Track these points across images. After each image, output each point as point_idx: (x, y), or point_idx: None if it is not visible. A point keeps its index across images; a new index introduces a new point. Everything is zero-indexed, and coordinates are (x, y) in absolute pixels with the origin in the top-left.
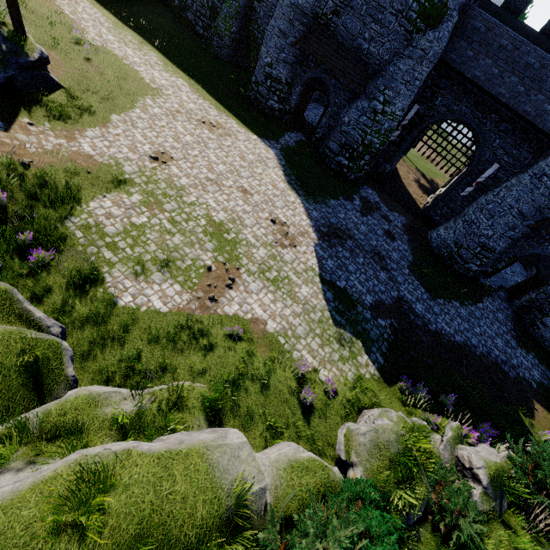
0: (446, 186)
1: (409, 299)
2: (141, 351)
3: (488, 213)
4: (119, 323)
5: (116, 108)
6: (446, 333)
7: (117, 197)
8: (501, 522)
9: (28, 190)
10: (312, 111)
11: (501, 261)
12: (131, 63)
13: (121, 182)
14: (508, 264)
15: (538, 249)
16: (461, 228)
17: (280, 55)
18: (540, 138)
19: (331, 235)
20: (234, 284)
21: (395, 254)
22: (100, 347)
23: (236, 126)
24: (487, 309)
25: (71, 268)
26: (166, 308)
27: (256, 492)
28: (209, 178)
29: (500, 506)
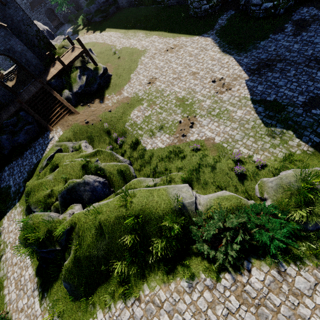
0: None
1: None
2: (157, 164)
3: None
4: (148, 156)
5: (131, 71)
6: None
7: (138, 108)
8: None
9: (113, 119)
10: None
11: None
12: (133, 46)
13: (139, 101)
14: None
15: None
16: None
17: None
18: None
19: (260, 68)
20: (193, 125)
21: None
22: (143, 166)
23: (185, 39)
24: None
25: (130, 141)
26: (164, 145)
27: (188, 203)
28: (174, 78)
29: None
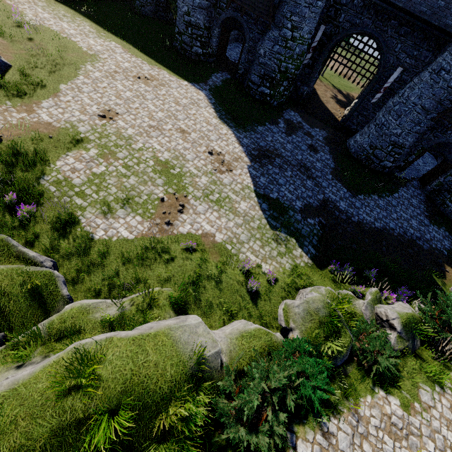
0: (359, 97)
1: (333, 199)
2: (118, 270)
3: (395, 114)
4: (97, 252)
5: (63, 79)
6: (367, 222)
7: (77, 154)
8: (414, 355)
9: (5, 160)
10: (233, 50)
11: (411, 155)
12: (68, 35)
13: (79, 141)
14: (418, 156)
15: (442, 138)
16: (373, 131)
17: (195, 2)
18: (438, 35)
19: (261, 157)
20: (184, 209)
21: (319, 164)
22: (86, 272)
23: (168, 76)
24: (402, 198)
25: (52, 216)
26: (132, 235)
27: (212, 355)
28: (151, 125)
29: (413, 344)
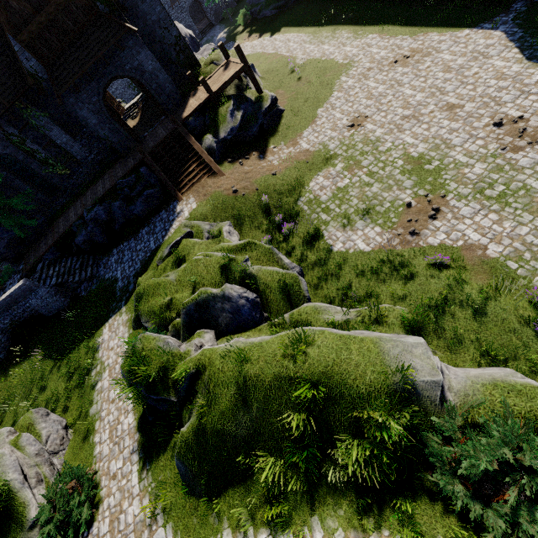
0: None
1: None
2: (351, 282)
3: None
4: (334, 264)
5: (320, 103)
6: None
7: (326, 172)
8: None
9: (277, 190)
10: None
11: None
12: (327, 56)
13: (328, 159)
14: None
15: None
16: None
17: None
18: None
19: None
20: (438, 214)
21: None
22: (324, 280)
23: (437, 37)
24: None
25: (304, 232)
26: (368, 248)
27: (427, 382)
28: (404, 116)
29: None
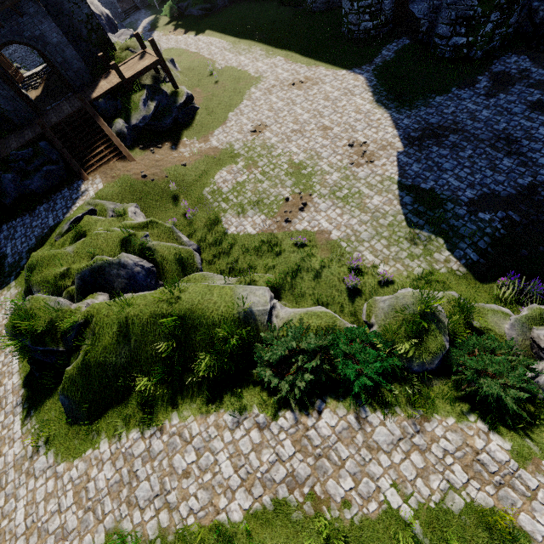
0: None
1: None
2: (238, 258)
3: None
4: (227, 244)
5: (231, 107)
6: None
7: (229, 168)
8: None
9: (186, 179)
10: None
11: None
12: (243, 67)
13: (232, 157)
14: None
15: None
16: None
17: None
18: None
19: (424, 138)
20: (305, 208)
21: (543, 130)
22: (217, 257)
23: (324, 71)
24: None
25: (206, 217)
26: (255, 231)
27: (259, 311)
28: (293, 130)
29: None
